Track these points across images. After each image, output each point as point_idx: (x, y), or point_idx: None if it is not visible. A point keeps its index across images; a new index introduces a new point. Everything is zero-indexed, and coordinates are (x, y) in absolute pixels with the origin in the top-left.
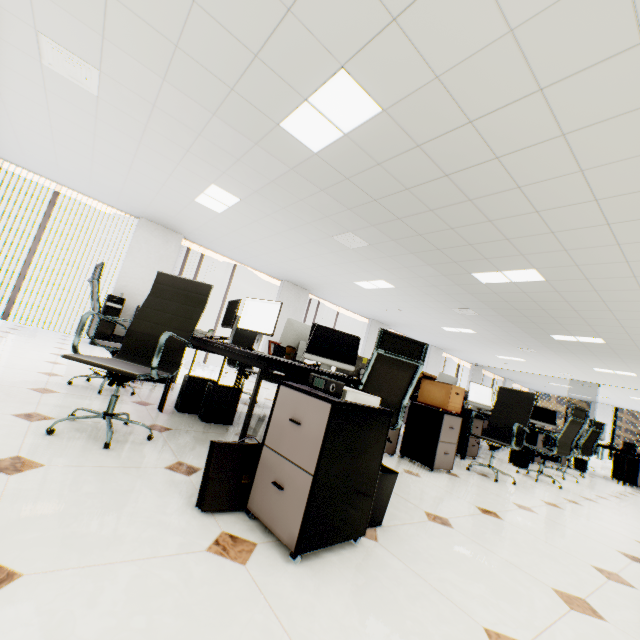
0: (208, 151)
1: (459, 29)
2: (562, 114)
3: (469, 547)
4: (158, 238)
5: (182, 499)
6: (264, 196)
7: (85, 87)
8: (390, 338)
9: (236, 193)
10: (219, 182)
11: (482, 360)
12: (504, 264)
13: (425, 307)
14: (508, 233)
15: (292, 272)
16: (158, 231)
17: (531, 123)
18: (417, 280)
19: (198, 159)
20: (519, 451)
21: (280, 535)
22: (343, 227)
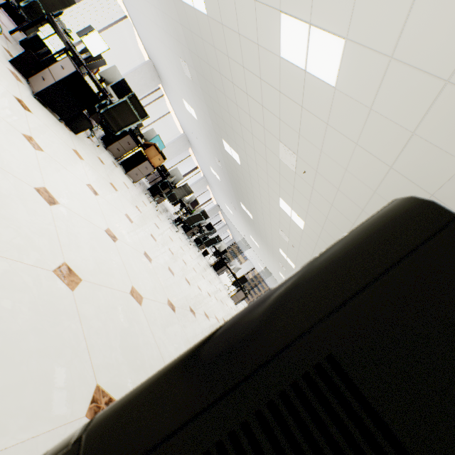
0: None
1: (229, 14)
2: (247, 84)
3: (100, 165)
4: None
5: (5, 56)
6: None
7: None
8: (136, 100)
9: None
10: None
11: (221, 204)
12: (231, 143)
13: (206, 146)
14: (233, 126)
15: (157, 59)
16: None
17: (241, 79)
18: (206, 124)
19: None
20: (179, 219)
21: (34, 89)
22: (185, 57)
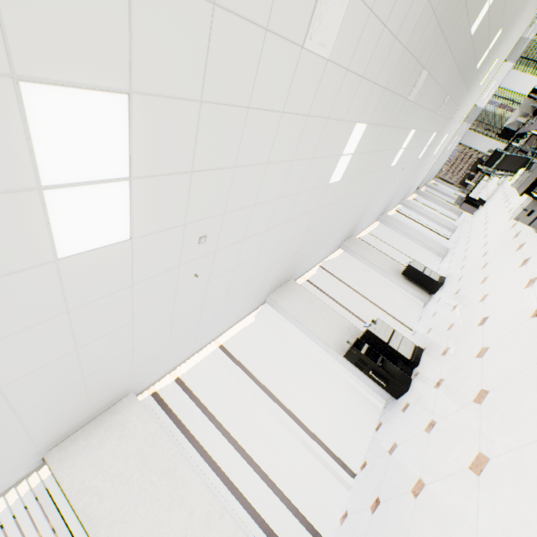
0: (378, 54)
1: None
2: None
3: None
4: (290, 296)
5: None
6: (387, 89)
7: (323, 52)
8: None
9: (368, 116)
10: (362, 112)
11: (422, 176)
12: None
13: (420, 137)
14: None
15: (352, 217)
16: (283, 292)
17: None
18: (433, 95)
19: (363, 85)
20: None
21: None
22: (421, 67)
